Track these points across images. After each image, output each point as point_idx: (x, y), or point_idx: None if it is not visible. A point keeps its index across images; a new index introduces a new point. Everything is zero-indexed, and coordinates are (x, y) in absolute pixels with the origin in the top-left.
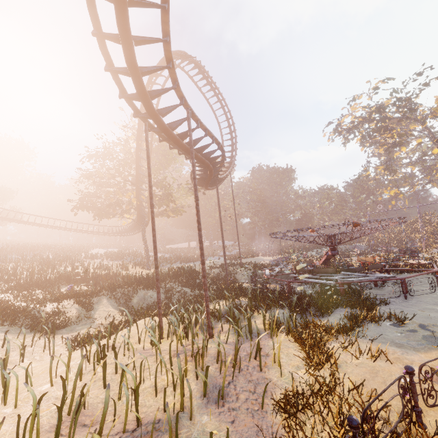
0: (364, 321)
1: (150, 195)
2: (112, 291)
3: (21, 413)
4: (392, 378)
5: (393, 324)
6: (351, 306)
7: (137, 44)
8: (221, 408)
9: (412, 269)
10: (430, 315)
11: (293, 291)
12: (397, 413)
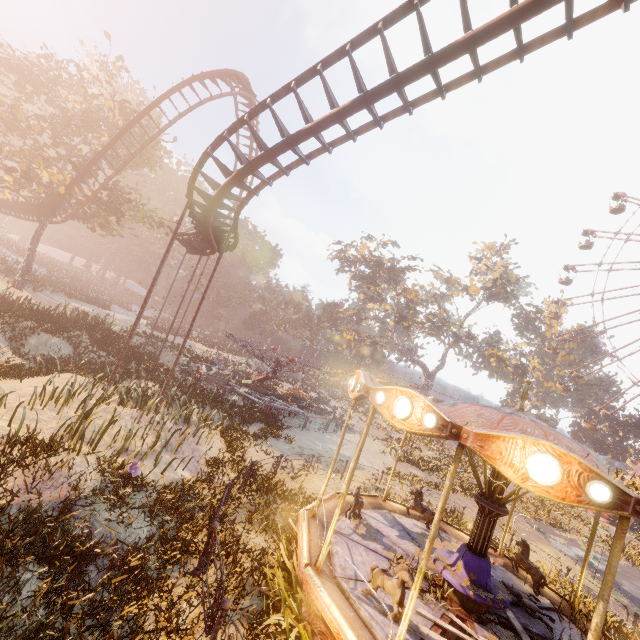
0: (270, 436)
1: (159, 270)
2: None
3: (24, 423)
4: (271, 464)
5: (286, 442)
6: (266, 424)
7: (237, 186)
8: (175, 455)
9: (318, 412)
10: (308, 443)
11: (226, 397)
12: (268, 471)
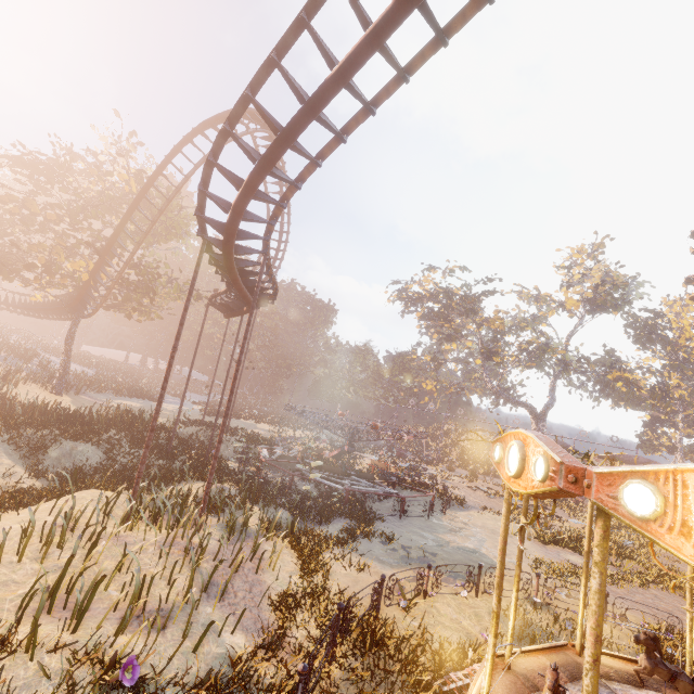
0: (359, 536)
1: (179, 335)
2: (12, 429)
3: None
4: (368, 587)
5: (382, 542)
6: (351, 518)
7: (255, 199)
8: (222, 603)
9: (415, 488)
10: (413, 538)
11: (295, 488)
12: (366, 607)
